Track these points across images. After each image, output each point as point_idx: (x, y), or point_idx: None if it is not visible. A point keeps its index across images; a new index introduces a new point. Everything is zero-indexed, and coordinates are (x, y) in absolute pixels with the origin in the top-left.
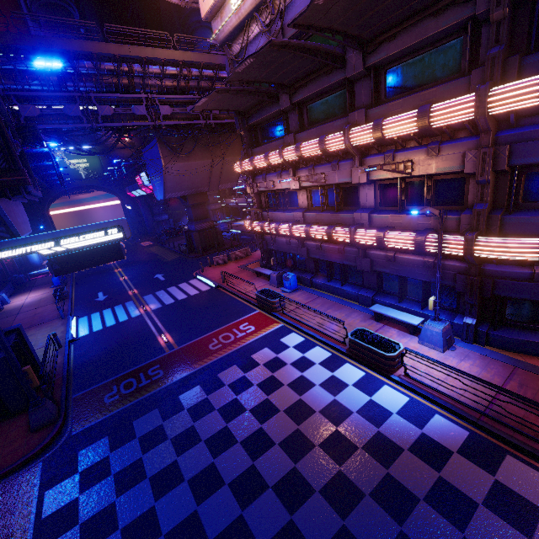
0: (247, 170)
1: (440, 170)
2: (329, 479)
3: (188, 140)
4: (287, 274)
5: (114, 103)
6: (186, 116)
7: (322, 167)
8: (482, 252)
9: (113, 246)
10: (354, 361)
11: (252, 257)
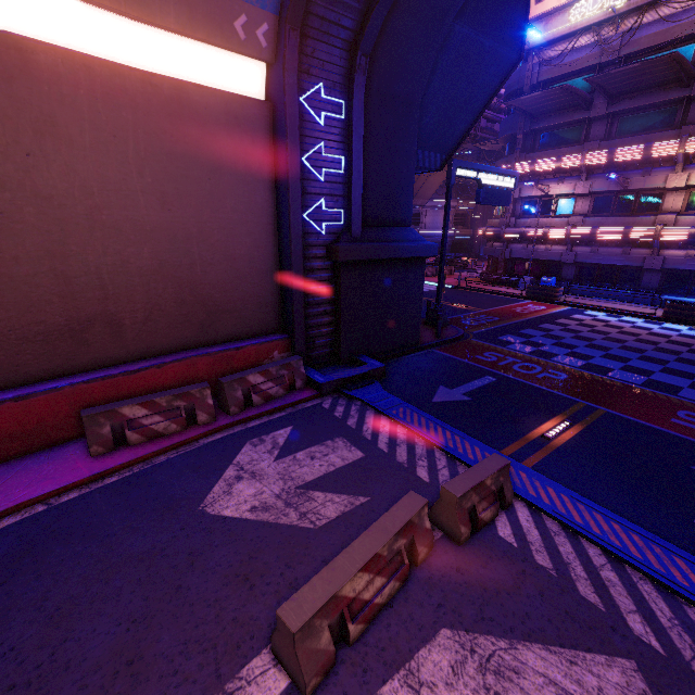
0: None
1: None
2: None
3: None
4: (546, 277)
5: None
6: None
7: (629, 173)
8: None
9: (508, 193)
10: (671, 323)
11: (458, 275)
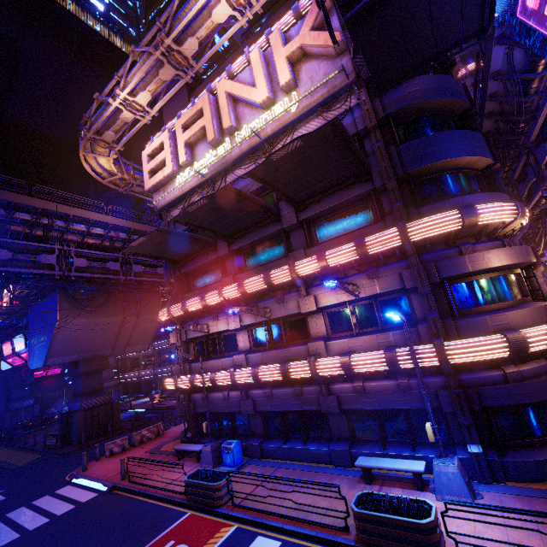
0: (175, 316)
1: (383, 289)
2: None
3: (98, 296)
4: (228, 442)
5: (15, 249)
6: (104, 271)
7: (266, 302)
8: (456, 355)
9: None
10: None
11: (165, 436)
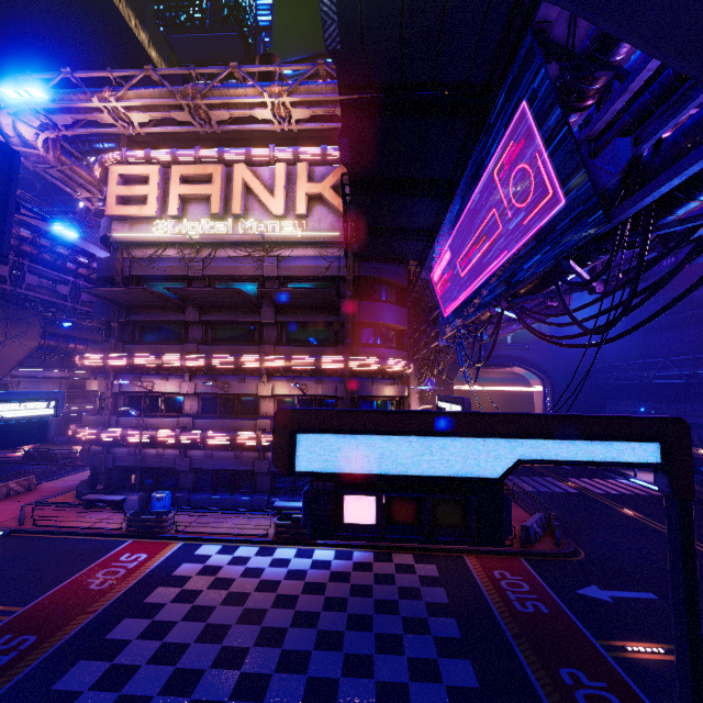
0: (112, 365)
1: (324, 393)
2: (323, 603)
3: None
4: (159, 492)
5: None
6: None
7: (228, 378)
8: None
9: (40, 423)
10: (282, 545)
11: (42, 490)
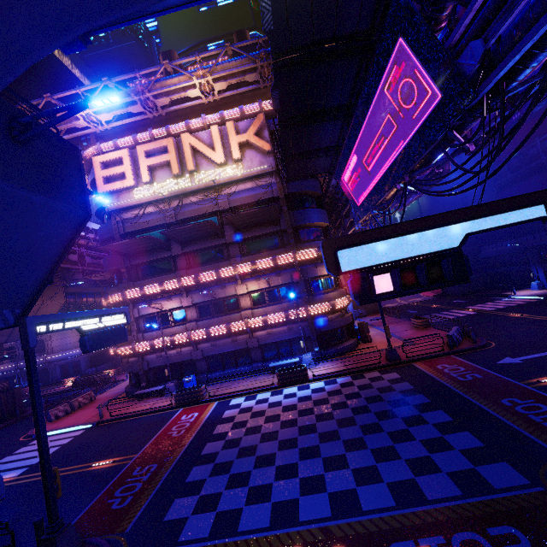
0: (129, 298)
1: (283, 282)
2: (331, 407)
3: None
4: (186, 377)
5: None
6: None
7: (213, 288)
8: (313, 311)
9: (122, 329)
10: (286, 387)
11: (100, 399)
